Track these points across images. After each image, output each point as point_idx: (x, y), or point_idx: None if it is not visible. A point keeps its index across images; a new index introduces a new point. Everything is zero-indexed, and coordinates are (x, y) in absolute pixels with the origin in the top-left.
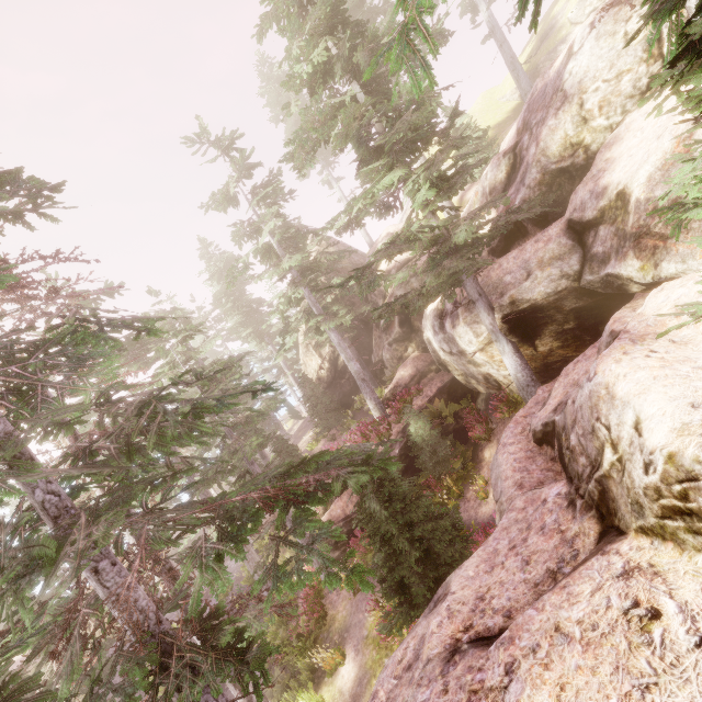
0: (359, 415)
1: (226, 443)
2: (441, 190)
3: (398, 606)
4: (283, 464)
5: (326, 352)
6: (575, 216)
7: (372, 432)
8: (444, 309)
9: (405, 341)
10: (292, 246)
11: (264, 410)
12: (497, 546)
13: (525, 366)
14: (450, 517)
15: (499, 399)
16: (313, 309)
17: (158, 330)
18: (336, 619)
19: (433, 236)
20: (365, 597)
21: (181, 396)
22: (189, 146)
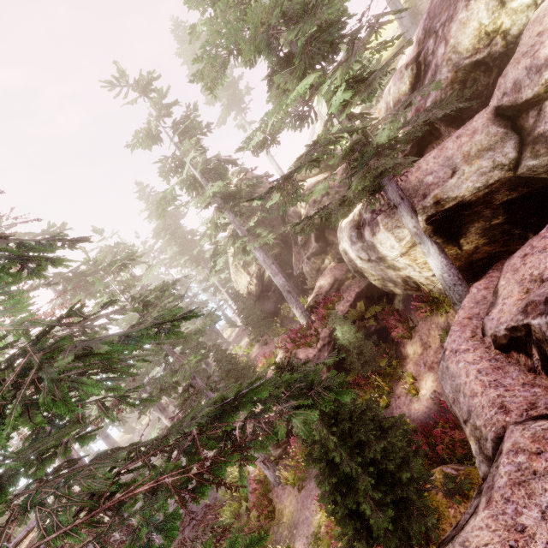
0: (286, 321)
1: (169, 361)
2: (357, 91)
3: (355, 534)
4: (215, 400)
5: (253, 270)
6: (506, 101)
7: (301, 338)
8: (361, 219)
9: (321, 254)
10: (214, 177)
11: (201, 328)
12: (521, 520)
13: (451, 266)
14: (397, 428)
15: (418, 299)
16: (238, 232)
17: (64, 259)
18: (283, 513)
19: (351, 142)
20: (310, 494)
21: (128, 320)
22: (109, 89)
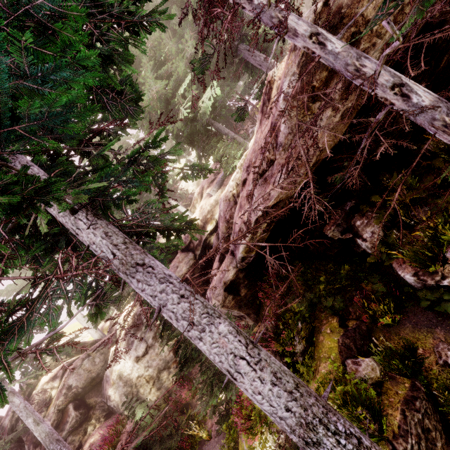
0: None
1: None
2: None
3: None
4: None
5: None
6: (183, 247)
7: None
8: (136, 318)
9: (82, 424)
10: None
11: None
12: None
13: None
14: None
15: None
16: None
17: None
18: None
19: None
20: None
21: None
22: None
